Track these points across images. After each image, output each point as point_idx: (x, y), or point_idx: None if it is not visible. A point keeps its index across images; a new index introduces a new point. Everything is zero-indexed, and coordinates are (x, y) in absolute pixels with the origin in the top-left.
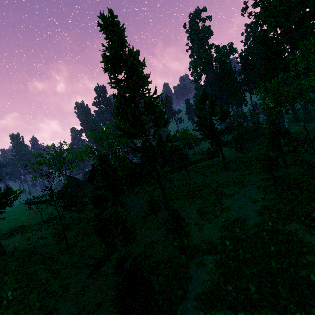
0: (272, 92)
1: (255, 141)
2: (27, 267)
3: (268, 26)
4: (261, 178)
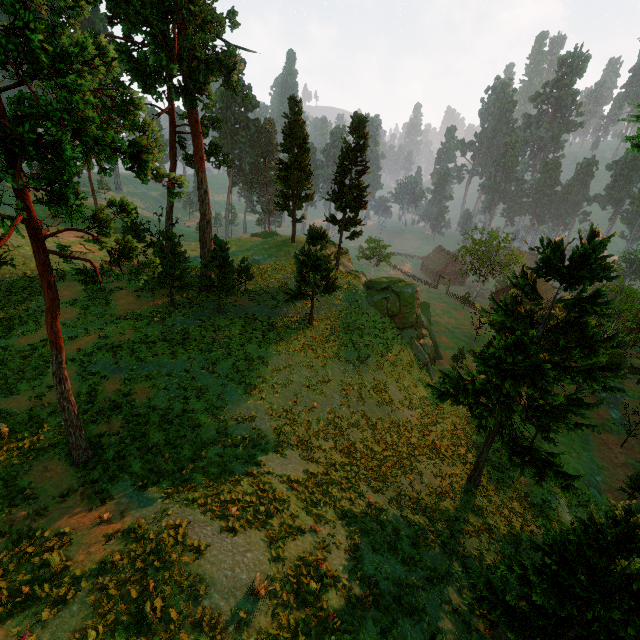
0: None
1: None
2: None
3: None
4: None
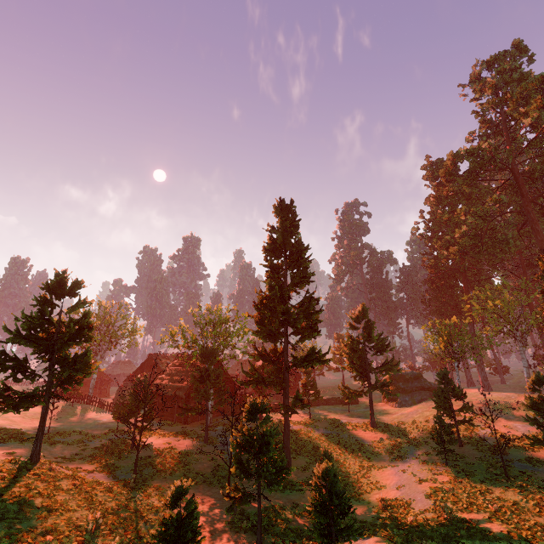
0: (443, 336)
1: (414, 396)
2: (89, 492)
3: (439, 254)
4: (426, 451)
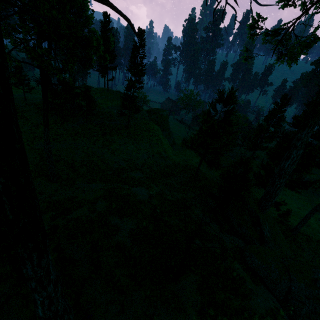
0: None
1: None
2: None
3: None
4: None
